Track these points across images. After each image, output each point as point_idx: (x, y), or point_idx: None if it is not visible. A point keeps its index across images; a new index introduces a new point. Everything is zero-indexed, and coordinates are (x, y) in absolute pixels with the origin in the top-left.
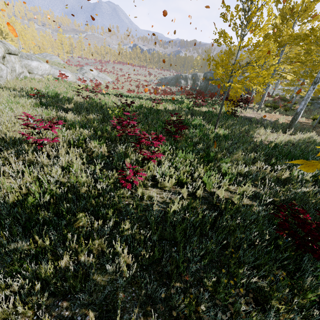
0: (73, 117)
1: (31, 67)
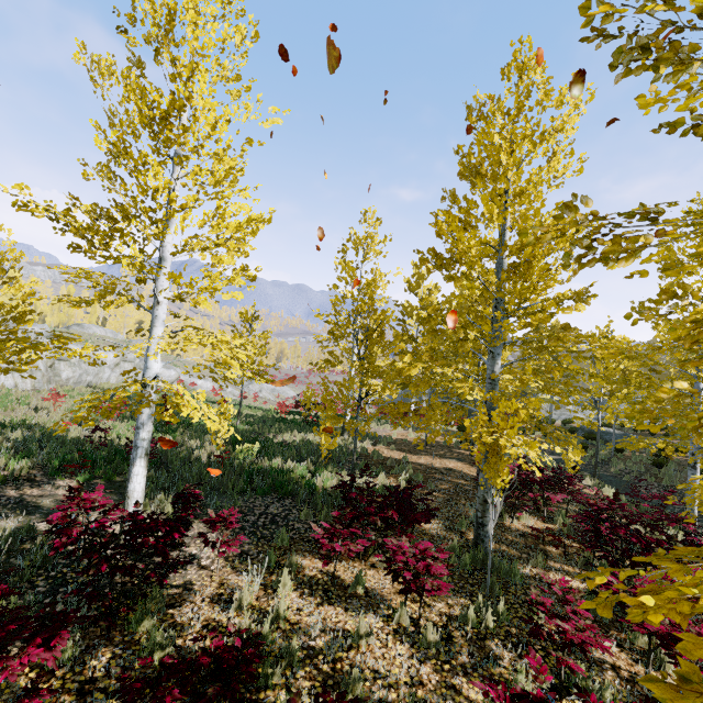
0: None
1: None
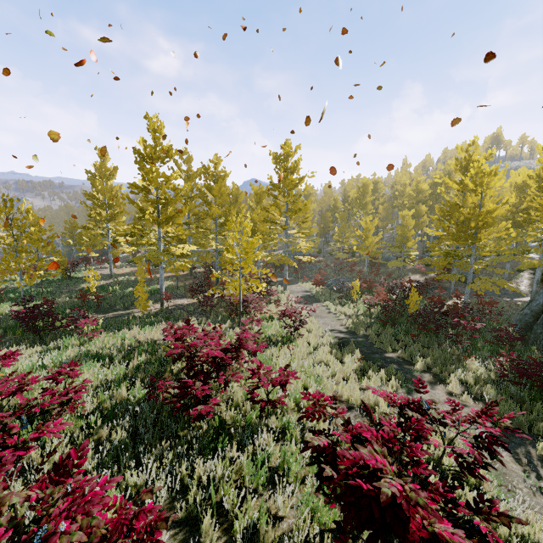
0: None
1: None
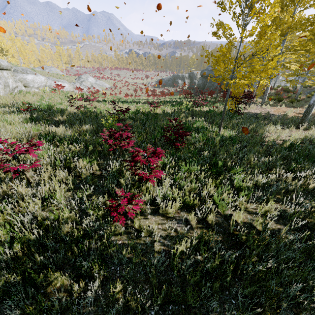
0: (64, 130)
1: (26, 81)
